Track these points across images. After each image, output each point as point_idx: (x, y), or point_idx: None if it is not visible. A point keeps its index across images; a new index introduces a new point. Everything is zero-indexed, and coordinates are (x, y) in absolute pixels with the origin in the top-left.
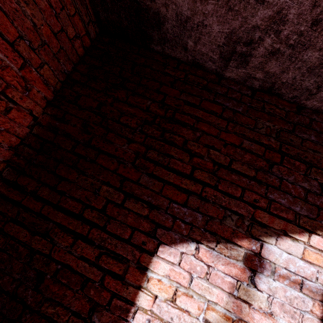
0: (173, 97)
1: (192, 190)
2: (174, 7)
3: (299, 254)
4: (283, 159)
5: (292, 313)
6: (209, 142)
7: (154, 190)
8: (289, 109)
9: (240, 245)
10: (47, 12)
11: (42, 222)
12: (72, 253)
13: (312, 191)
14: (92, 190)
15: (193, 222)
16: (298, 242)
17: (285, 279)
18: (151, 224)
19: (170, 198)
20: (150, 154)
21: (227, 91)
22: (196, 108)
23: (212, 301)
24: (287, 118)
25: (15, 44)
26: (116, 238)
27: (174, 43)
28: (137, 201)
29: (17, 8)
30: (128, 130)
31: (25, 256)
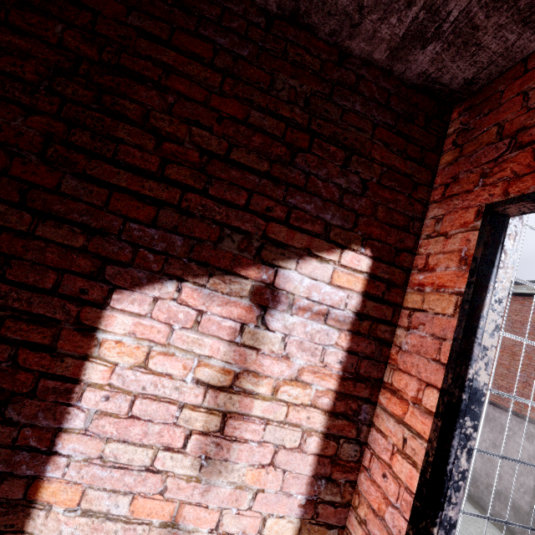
0: (114, 20)
1: (165, 199)
2: None
3: (327, 278)
4: (314, 143)
5: (313, 350)
6: (192, 114)
7: (93, 204)
8: (327, 58)
9: (245, 276)
10: None
11: None
12: None
13: (350, 190)
14: None
15: (169, 250)
16: (326, 263)
17: (307, 312)
18: (94, 261)
19: (126, 215)
20: (76, 137)
21: (222, 15)
22: (162, 46)
23: (205, 355)
24: (323, 73)
25: None
26: (29, 291)
27: None
28: (62, 224)
29: None
30: (20, 87)
31: None
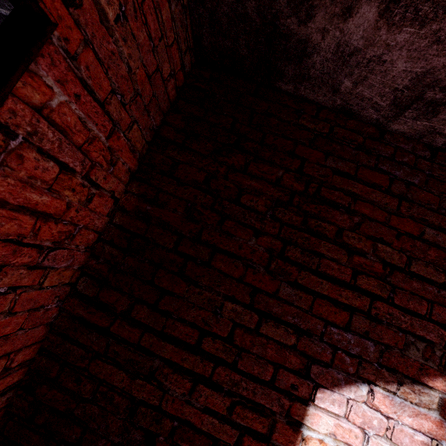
0: (315, 163)
1: (355, 305)
2: (338, 34)
3: None
4: None
5: None
6: (374, 232)
7: (300, 307)
8: None
9: (432, 387)
10: (144, 47)
11: (142, 358)
12: (191, 403)
13: None
14: (209, 308)
15: (360, 353)
16: None
17: None
18: (300, 358)
19: (325, 318)
20: (288, 251)
21: (394, 152)
22: (350, 179)
23: None
24: None
25: (106, 103)
26: (252, 380)
27: (318, 81)
28: (277, 323)
29: (113, 50)
30: (253, 215)
31: (125, 408)
